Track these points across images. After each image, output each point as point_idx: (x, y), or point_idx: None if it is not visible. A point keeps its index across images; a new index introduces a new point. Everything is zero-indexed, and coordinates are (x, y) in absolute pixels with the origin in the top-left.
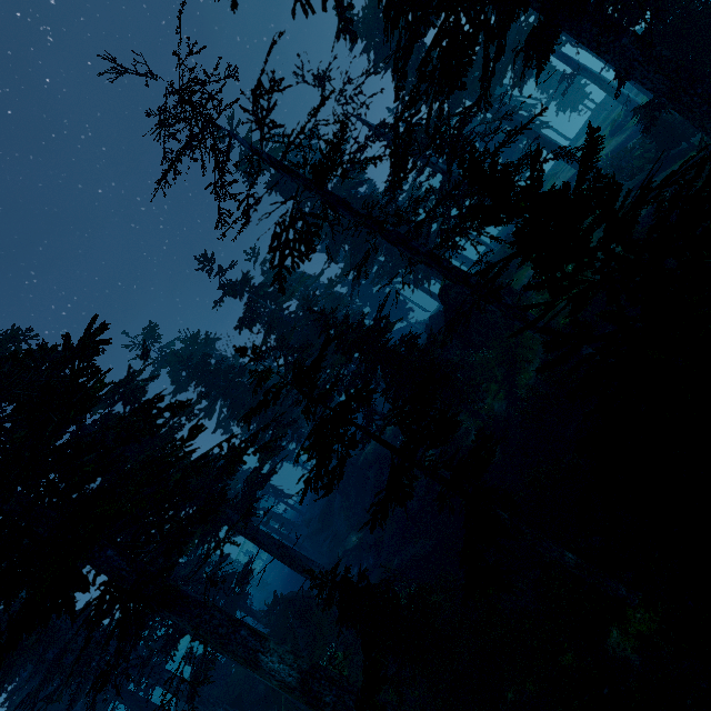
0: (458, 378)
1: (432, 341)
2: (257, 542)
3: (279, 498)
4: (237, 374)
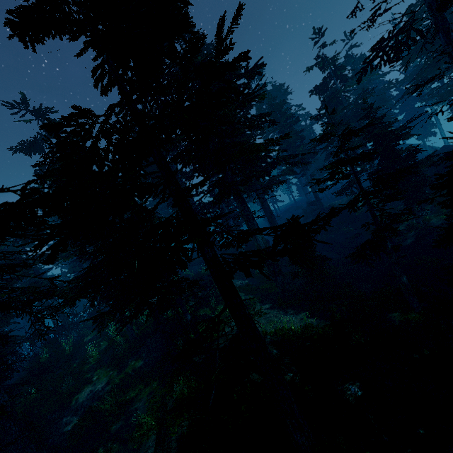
0: (424, 190)
1: (428, 159)
2: (262, 205)
3: (272, 200)
4: (293, 121)
